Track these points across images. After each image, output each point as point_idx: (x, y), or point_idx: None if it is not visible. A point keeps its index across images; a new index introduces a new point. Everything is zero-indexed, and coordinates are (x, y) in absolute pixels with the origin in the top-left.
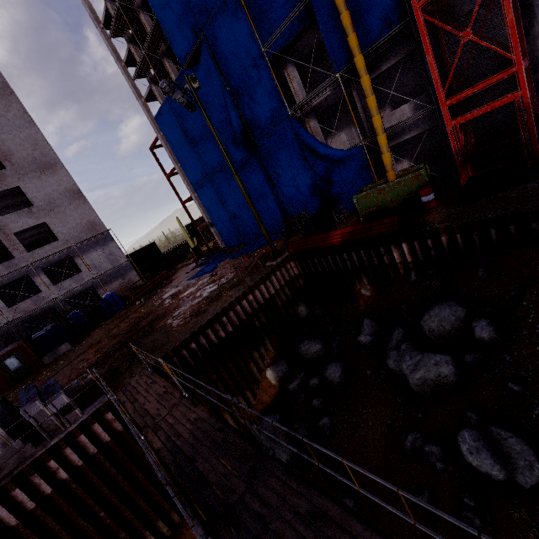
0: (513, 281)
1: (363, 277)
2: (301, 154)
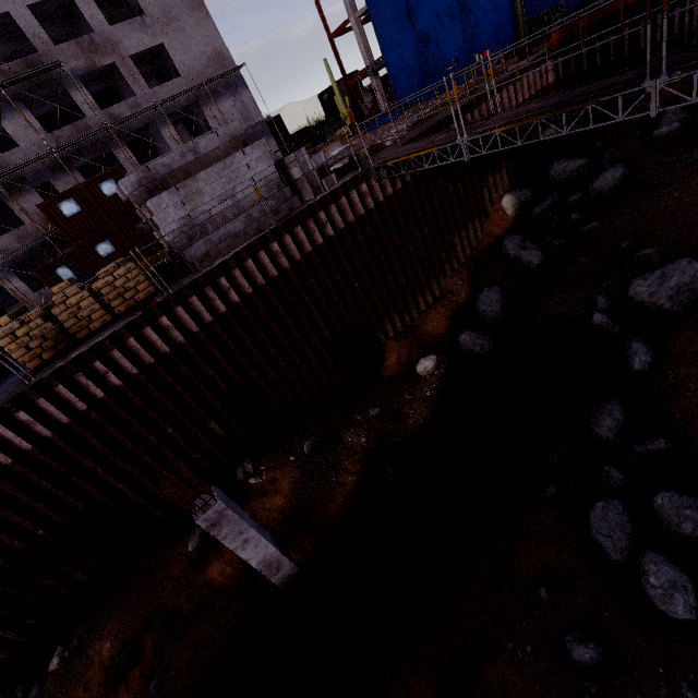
0: None
1: None
2: None
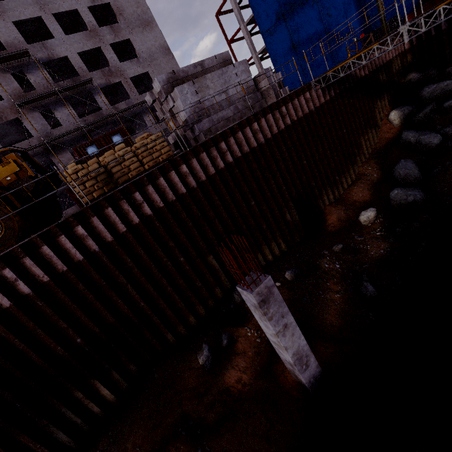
0: None
1: None
2: None
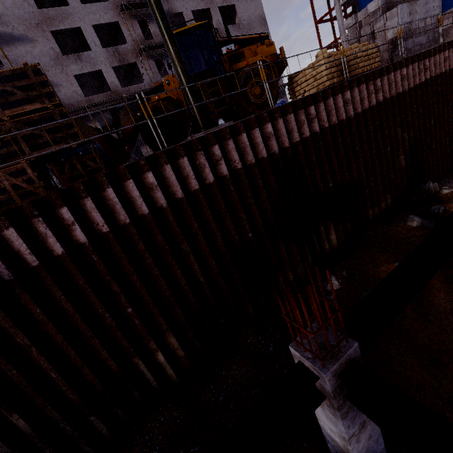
0: None
1: None
2: None
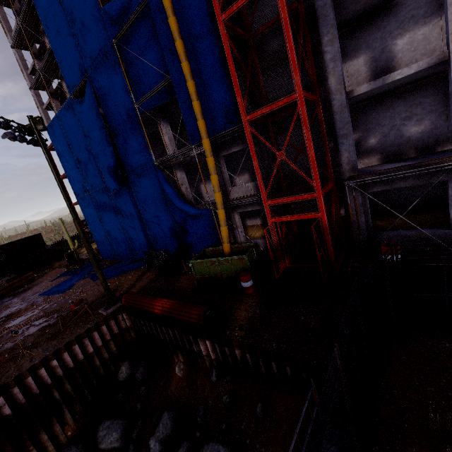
0: (276, 447)
1: (179, 354)
2: (163, 200)
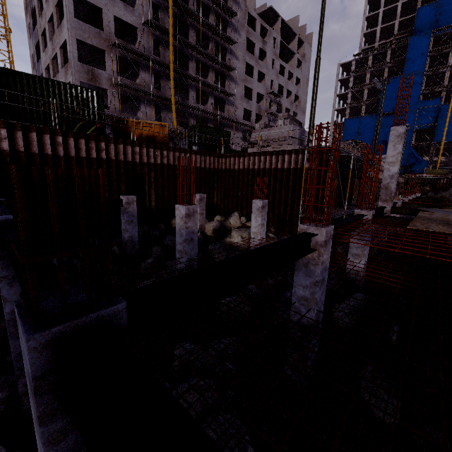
0: None
1: (428, 185)
2: (407, 155)
